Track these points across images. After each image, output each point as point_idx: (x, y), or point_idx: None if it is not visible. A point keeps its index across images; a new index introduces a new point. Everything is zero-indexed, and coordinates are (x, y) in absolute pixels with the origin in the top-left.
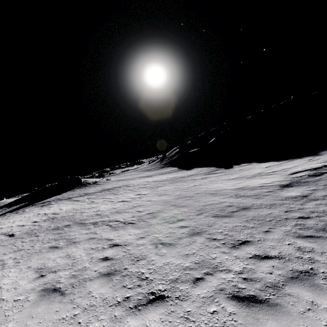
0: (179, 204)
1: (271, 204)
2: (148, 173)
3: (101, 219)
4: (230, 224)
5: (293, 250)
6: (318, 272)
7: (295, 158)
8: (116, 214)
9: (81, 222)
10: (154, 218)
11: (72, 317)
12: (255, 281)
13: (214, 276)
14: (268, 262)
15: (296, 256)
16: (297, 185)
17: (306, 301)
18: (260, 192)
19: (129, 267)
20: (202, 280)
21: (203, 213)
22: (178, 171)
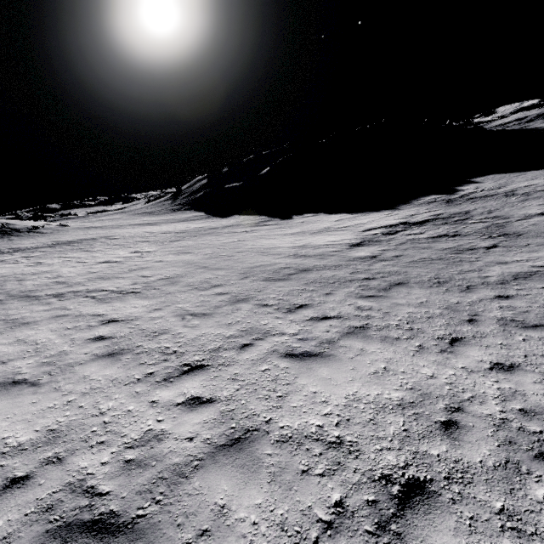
0: (212, 265)
1: (336, 265)
2: (150, 219)
3: (70, 290)
4: (285, 288)
5: (352, 310)
6: (372, 326)
7: (372, 211)
8: (100, 281)
9: (25, 294)
10: (173, 285)
11: (65, 403)
12: (311, 340)
13: (266, 340)
14: (326, 323)
15: (354, 315)
16: (369, 244)
17: (357, 349)
18: (326, 251)
19: (145, 344)
20: (251, 345)
21: (249, 277)
22: (205, 219)
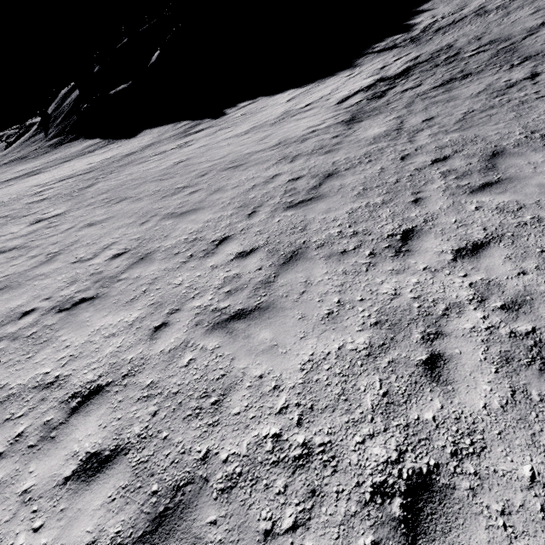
0: (180, 208)
1: (364, 155)
2: (27, 167)
3: None
4: (338, 212)
5: (497, 216)
6: None
7: (325, 77)
8: (7, 294)
9: None
10: (146, 262)
11: None
12: (526, 302)
13: (450, 335)
14: (493, 255)
15: (515, 225)
16: (367, 116)
17: None
18: (323, 141)
19: (215, 446)
20: (442, 361)
21: (258, 210)
22: (107, 146)
